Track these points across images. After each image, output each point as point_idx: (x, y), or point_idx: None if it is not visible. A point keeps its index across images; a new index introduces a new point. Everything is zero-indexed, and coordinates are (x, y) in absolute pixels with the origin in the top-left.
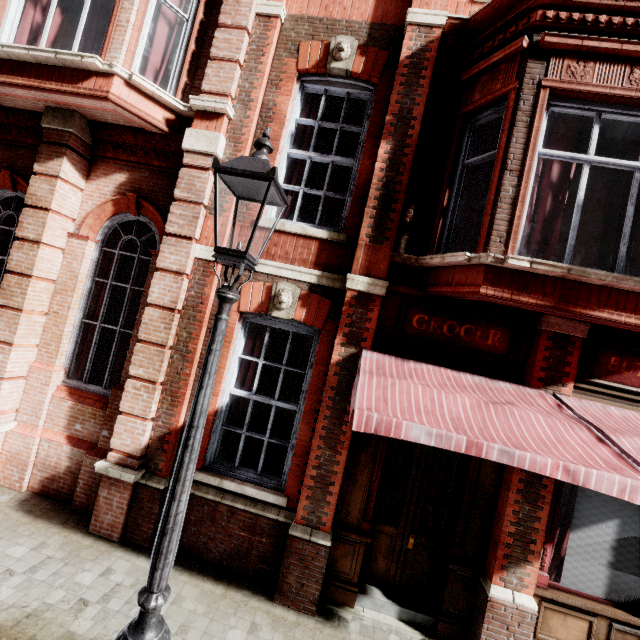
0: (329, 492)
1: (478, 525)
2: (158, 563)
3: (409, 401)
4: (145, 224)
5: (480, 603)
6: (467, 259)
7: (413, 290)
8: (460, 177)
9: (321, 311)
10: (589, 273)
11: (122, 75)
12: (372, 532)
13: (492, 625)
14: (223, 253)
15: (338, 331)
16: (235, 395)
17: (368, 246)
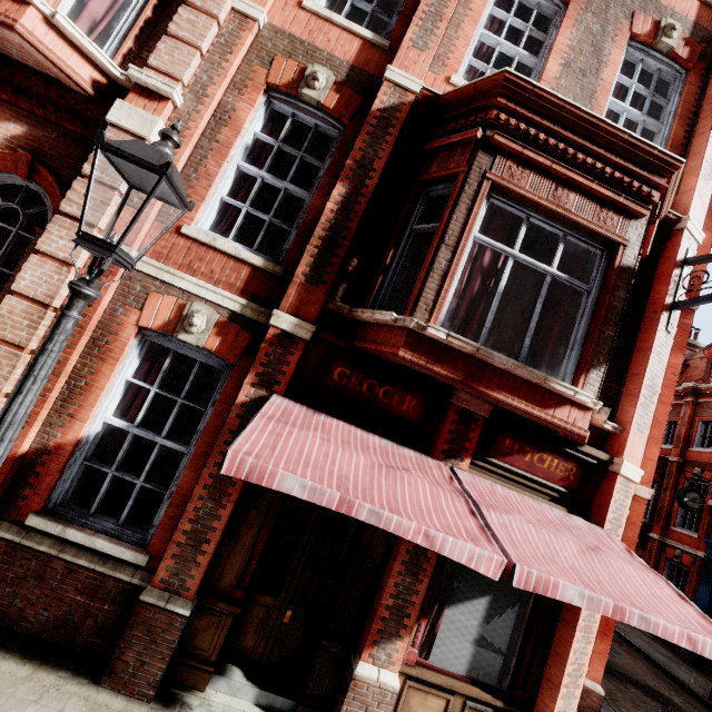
0: (202, 551)
1: (360, 597)
2: None
3: (301, 453)
4: (37, 194)
5: (345, 682)
6: (394, 320)
7: (340, 341)
8: (407, 240)
9: (238, 344)
10: (494, 355)
11: (41, 8)
12: (247, 602)
13: (352, 706)
14: (87, 240)
15: (251, 369)
16: (112, 425)
17: (303, 285)
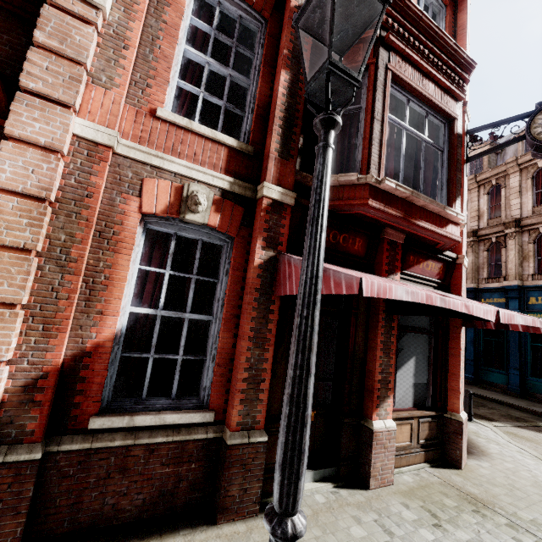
0: (261, 390)
1: (357, 383)
2: (301, 468)
3: None
4: None
5: (365, 439)
6: (357, 179)
7: None
8: None
9: (235, 217)
10: (420, 196)
11: None
12: None
13: (376, 449)
14: (338, 68)
15: (258, 235)
16: (131, 315)
17: (278, 160)
